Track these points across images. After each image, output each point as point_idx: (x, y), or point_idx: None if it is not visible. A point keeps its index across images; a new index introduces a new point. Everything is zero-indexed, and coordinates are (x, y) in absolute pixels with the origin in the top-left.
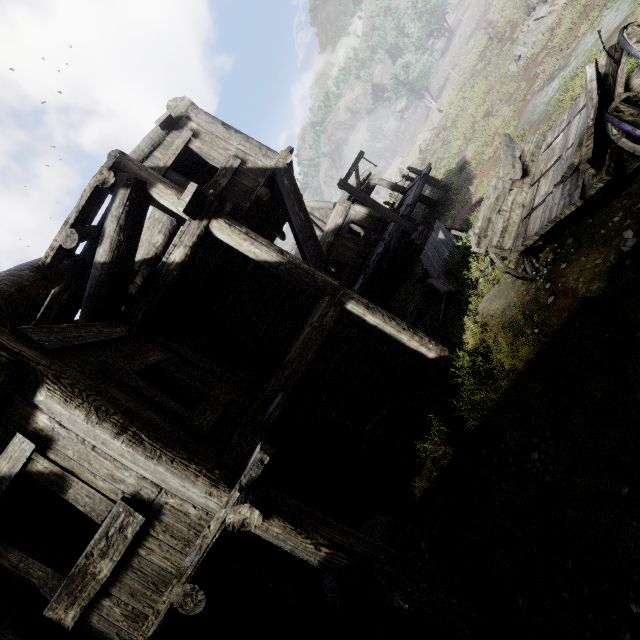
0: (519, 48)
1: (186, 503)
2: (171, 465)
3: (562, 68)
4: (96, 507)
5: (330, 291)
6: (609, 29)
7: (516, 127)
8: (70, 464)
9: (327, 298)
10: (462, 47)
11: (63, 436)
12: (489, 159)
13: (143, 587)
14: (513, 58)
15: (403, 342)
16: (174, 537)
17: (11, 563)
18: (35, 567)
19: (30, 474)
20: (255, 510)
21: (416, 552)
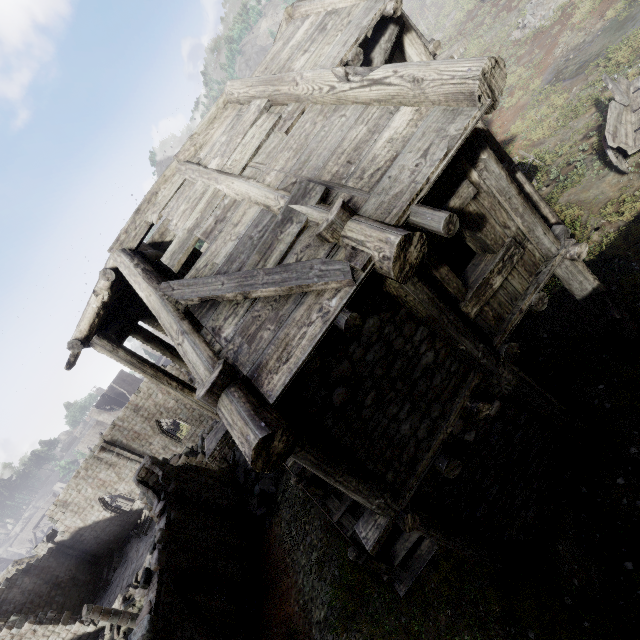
0: (528, 17)
1: (536, 249)
2: (540, 220)
3: (589, 43)
4: (497, 242)
5: (508, 161)
6: (639, 20)
7: (540, 84)
8: (484, 211)
9: (506, 166)
10: (415, 1)
11: (484, 190)
12: (509, 108)
13: (505, 300)
14: (513, 25)
15: (540, 209)
16: (526, 270)
17: (441, 276)
18: (453, 280)
19: (463, 213)
20: (586, 248)
21: (539, 341)
